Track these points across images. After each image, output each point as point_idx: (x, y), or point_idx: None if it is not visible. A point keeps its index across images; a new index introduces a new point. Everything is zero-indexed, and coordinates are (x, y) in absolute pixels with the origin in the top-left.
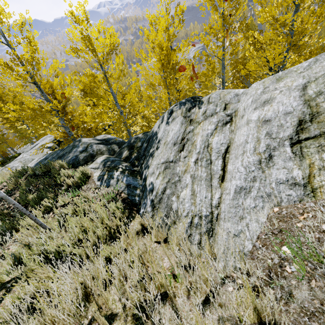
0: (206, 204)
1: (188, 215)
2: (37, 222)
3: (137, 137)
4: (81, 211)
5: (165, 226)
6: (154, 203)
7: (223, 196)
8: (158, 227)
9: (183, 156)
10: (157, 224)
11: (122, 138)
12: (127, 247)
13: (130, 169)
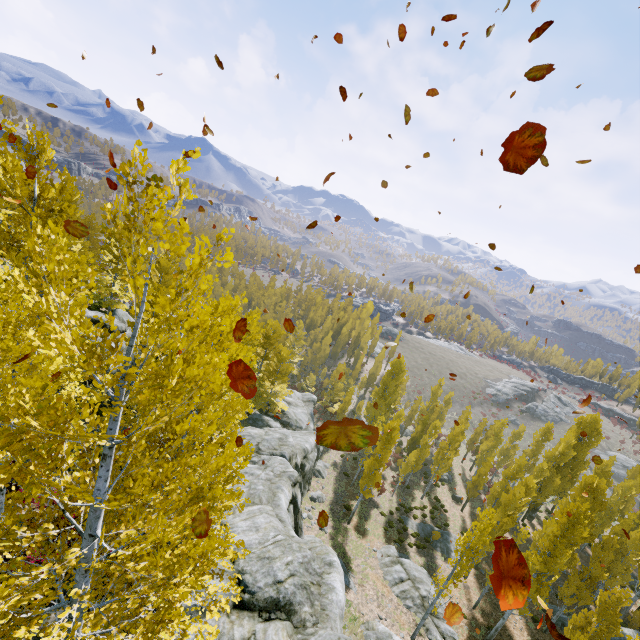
0: None
1: None
2: None
3: None
4: None
5: None
6: None
7: None
8: None
9: None
10: None
11: None
12: None
13: None
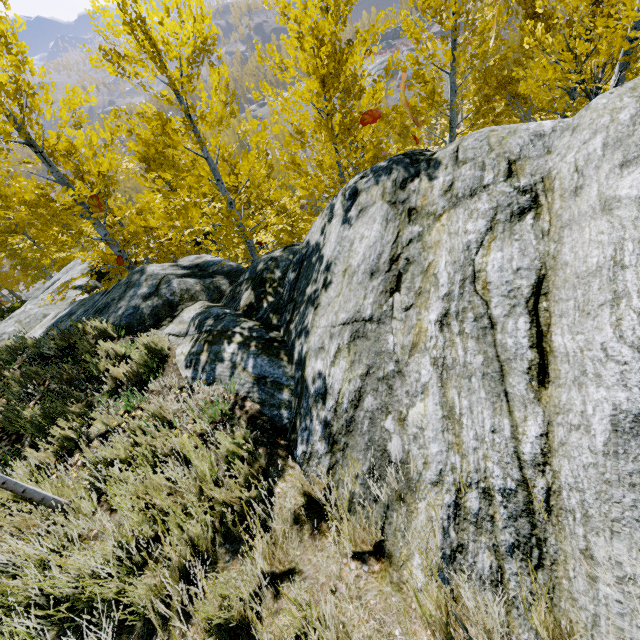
0: (501, 453)
1: (443, 481)
2: (32, 497)
3: (272, 257)
4: (147, 455)
5: (372, 504)
6: (333, 431)
7: (558, 433)
8: (351, 503)
9: (400, 304)
10: (348, 494)
11: (235, 259)
12: (282, 633)
13: (261, 336)
